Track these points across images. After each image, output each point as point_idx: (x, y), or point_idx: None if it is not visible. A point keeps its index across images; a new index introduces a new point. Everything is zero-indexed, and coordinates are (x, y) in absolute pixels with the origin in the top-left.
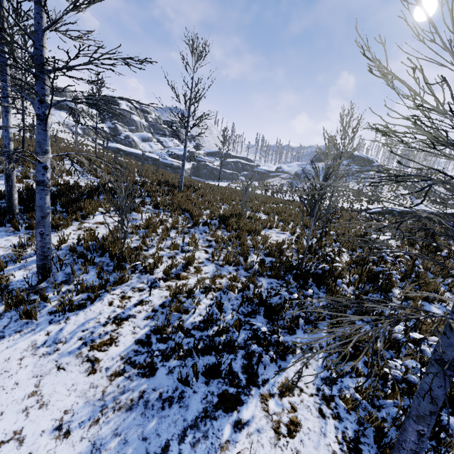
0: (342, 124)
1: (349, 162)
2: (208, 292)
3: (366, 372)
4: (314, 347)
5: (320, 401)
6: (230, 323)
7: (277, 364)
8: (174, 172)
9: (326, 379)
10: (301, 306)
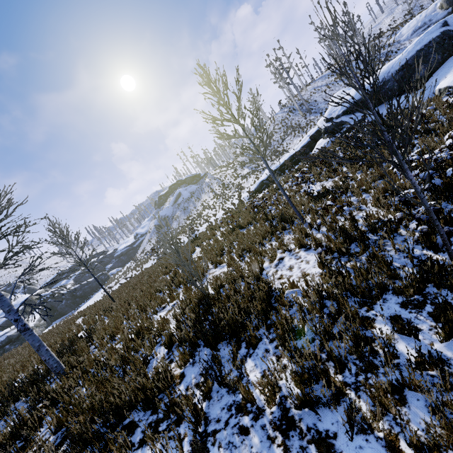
0: (214, 92)
1: (185, 187)
2: None
3: None
4: None
5: None
6: None
7: None
8: (20, 342)
9: None
10: None
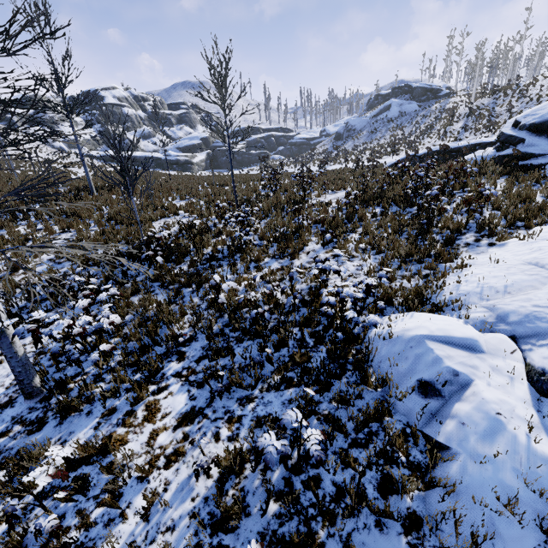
0: (210, 67)
1: (406, 100)
2: (13, 289)
3: (108, 330)
4: (78, 318)
5: (32, 356)
6: (12, 311)
7: (22, 335)
8: (182, 169)
9: (59, 340)
10: (87, 285)
